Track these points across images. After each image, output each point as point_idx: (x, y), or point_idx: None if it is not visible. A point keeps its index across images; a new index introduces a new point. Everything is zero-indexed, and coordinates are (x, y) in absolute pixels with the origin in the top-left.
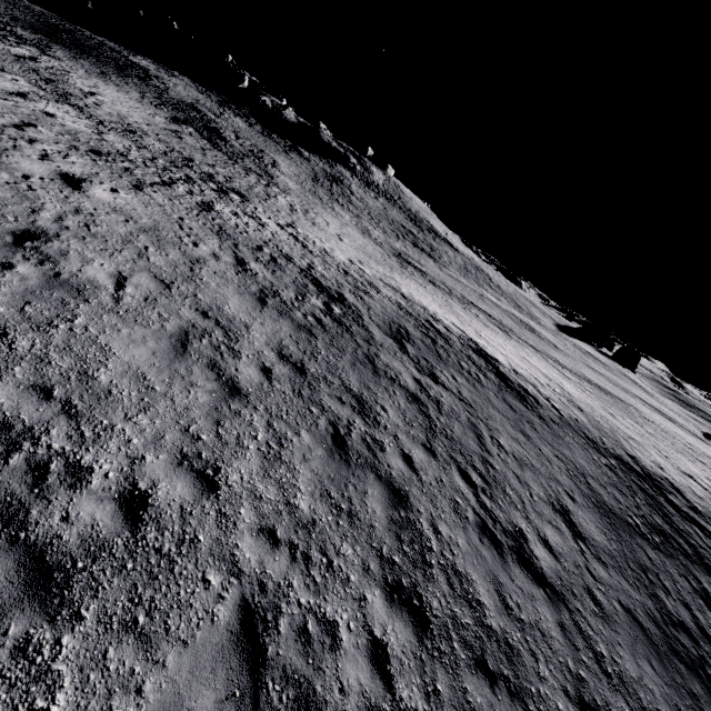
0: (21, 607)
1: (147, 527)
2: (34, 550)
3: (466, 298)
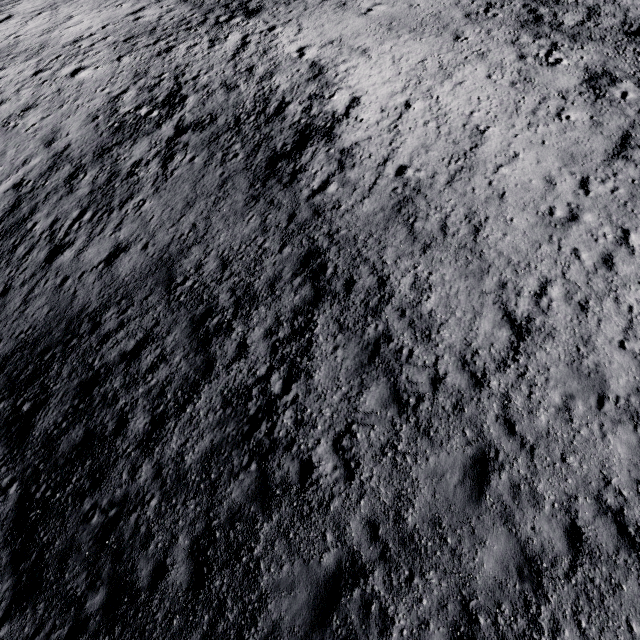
0: None
1: None
2: None
3: (631, 24)
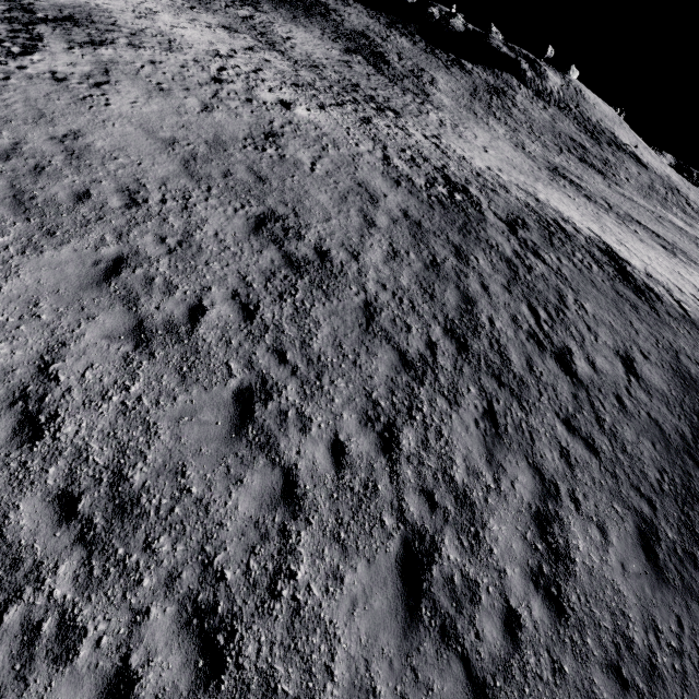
0: (285, 267)
1: (326, 262)
2: (287, 254)
3: (630, 216)
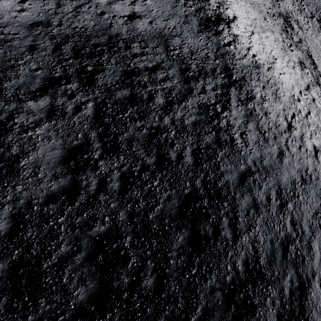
0: None
1: None
2: None
3: (309, 52)
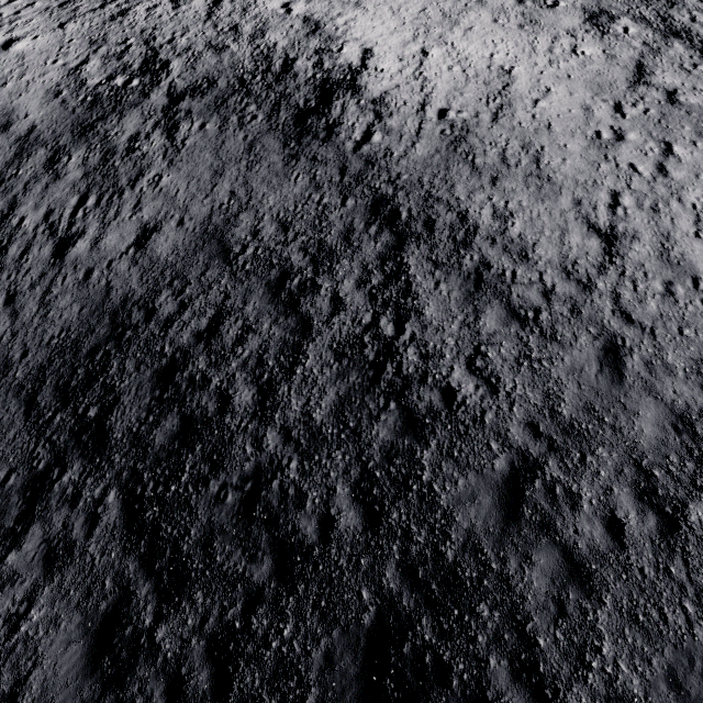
0: None
1: None
2: None
3: None
